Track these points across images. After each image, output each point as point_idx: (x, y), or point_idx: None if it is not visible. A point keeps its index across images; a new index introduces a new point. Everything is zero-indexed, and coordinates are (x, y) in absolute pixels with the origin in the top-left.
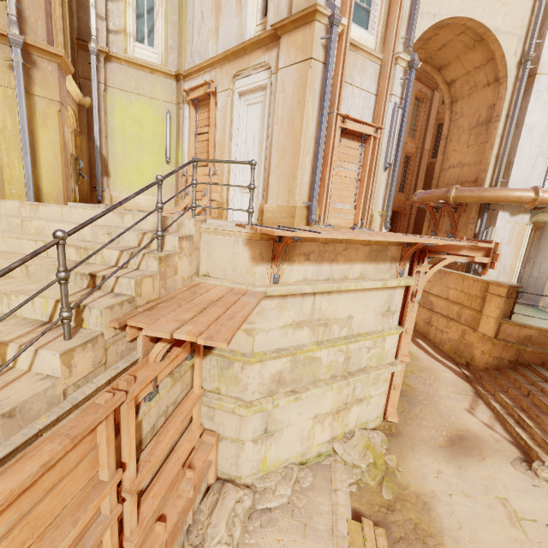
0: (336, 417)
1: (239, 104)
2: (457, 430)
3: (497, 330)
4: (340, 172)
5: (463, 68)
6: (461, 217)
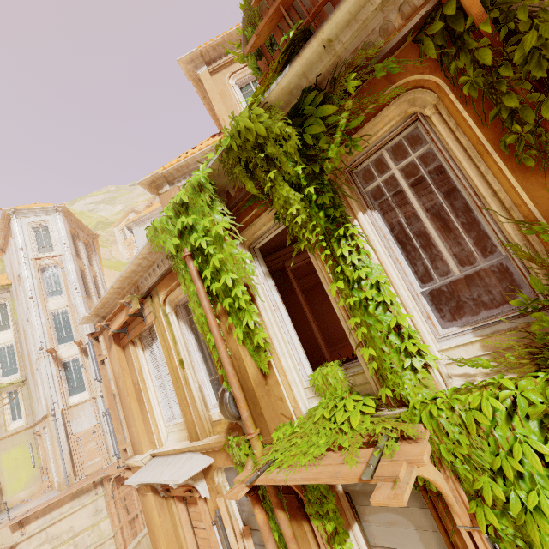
0: None
1: (48, 437)
2: None
3: None
4: (86, 450)
5: None
6: None
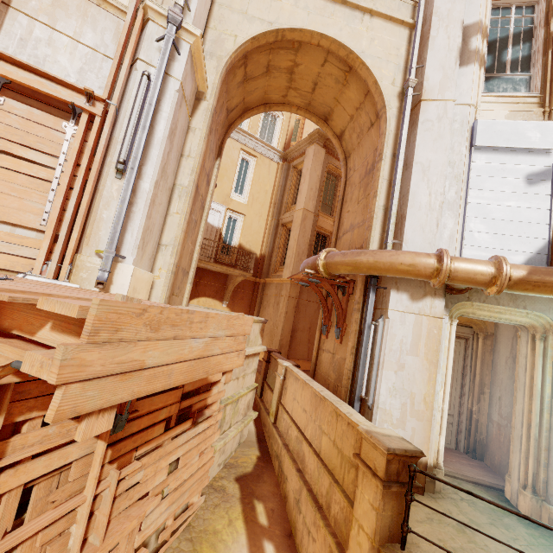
0: None
1: None
2: None
3: None
4: None
5: (346, 113)
6: (350, 301)
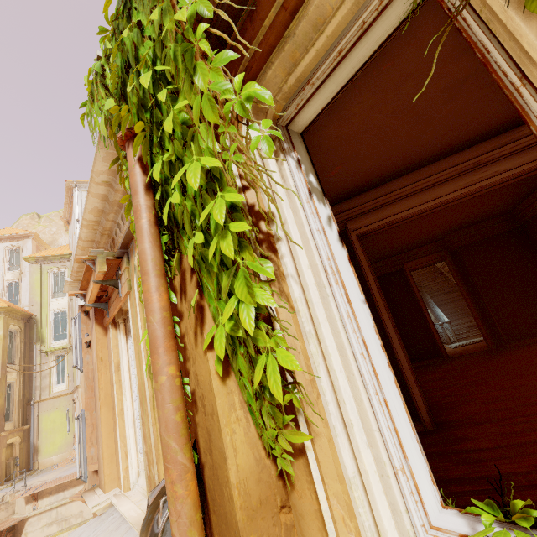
0: None
1: None
2: None
3: None
4: None
5: None
6: None
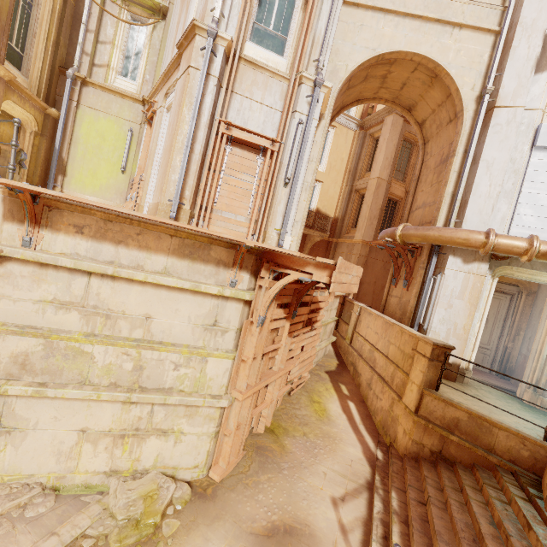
0: (119, 442)
1: (166, 119)
2: (294, 519)
3: (419, 403)
4: (229, 180)
5: (429, 107)
6: (417, 261)
